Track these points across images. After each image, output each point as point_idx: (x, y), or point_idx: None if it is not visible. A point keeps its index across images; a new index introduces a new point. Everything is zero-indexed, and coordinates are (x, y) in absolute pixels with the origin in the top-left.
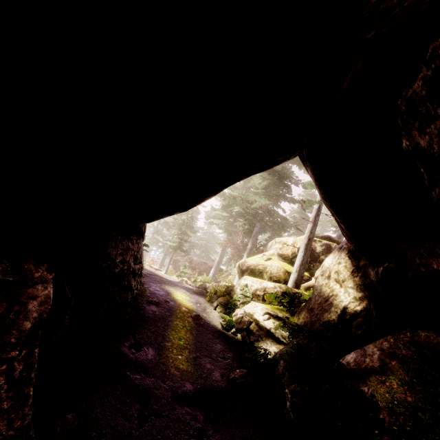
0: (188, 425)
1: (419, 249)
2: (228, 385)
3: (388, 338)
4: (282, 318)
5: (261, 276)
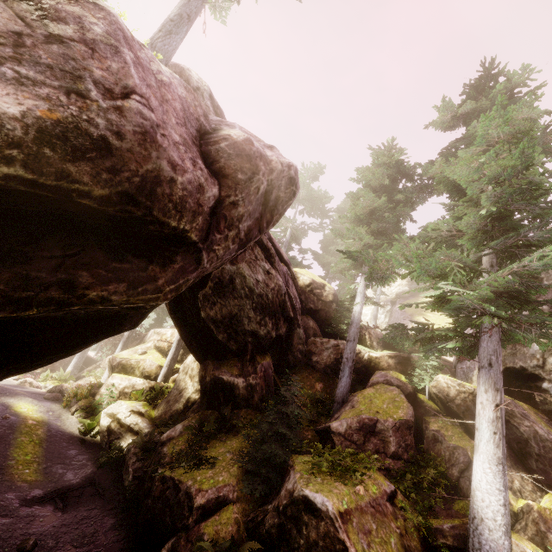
0: (39, 517)
1: (215, 364)
2: (80, 480)
3: (189, 418)
4: (143, 413)
5: (133, 372)
